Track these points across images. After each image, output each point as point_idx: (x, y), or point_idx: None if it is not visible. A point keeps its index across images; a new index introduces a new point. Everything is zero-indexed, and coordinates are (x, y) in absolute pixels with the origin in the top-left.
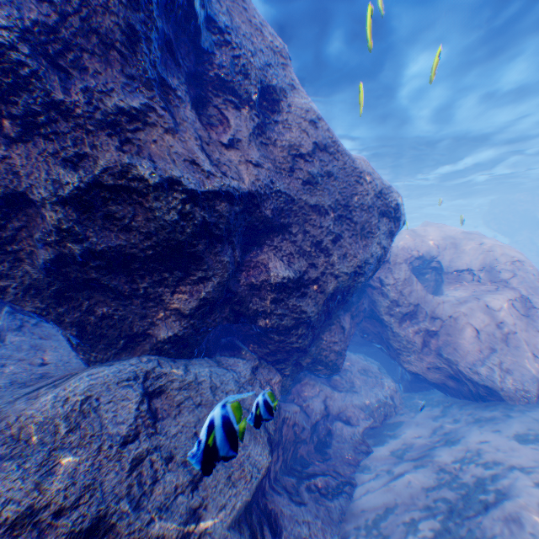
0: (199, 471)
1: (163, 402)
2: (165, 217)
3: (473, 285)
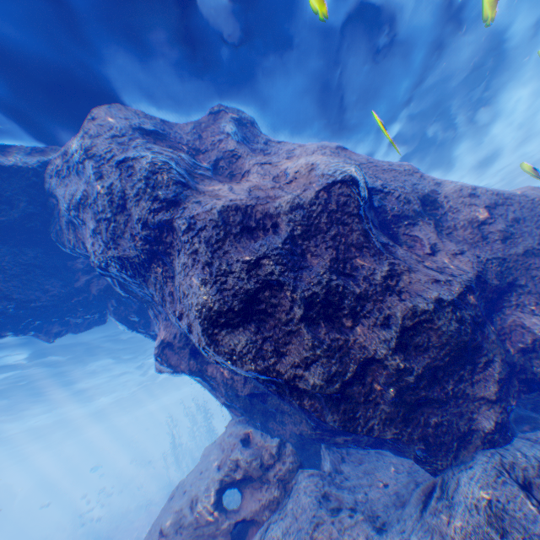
0: None
1: (539, 493)
2: (449, 329)
3: None
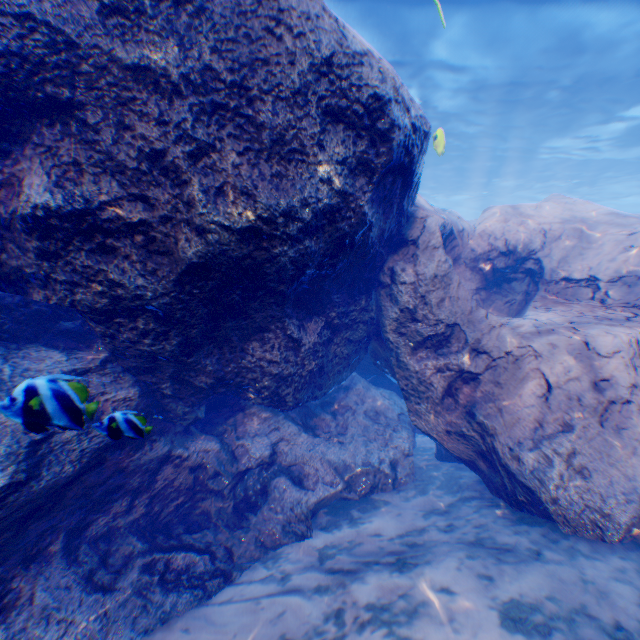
0: None
1: None
2: None
3: (588, 306)
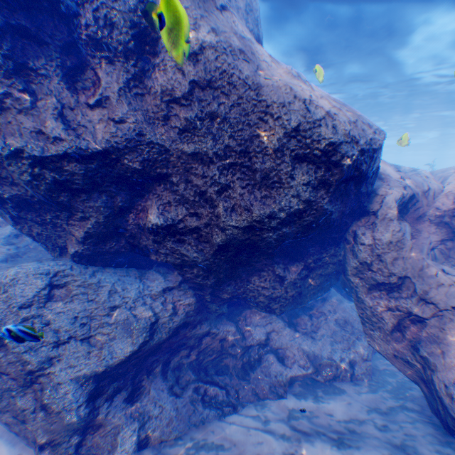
0: (66, 339)
1: (63, 291)
2: (22, 178)
3: None
